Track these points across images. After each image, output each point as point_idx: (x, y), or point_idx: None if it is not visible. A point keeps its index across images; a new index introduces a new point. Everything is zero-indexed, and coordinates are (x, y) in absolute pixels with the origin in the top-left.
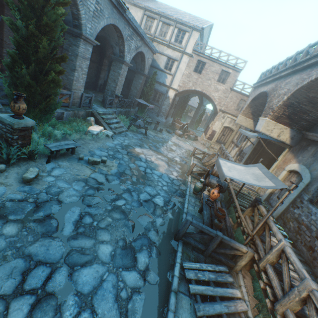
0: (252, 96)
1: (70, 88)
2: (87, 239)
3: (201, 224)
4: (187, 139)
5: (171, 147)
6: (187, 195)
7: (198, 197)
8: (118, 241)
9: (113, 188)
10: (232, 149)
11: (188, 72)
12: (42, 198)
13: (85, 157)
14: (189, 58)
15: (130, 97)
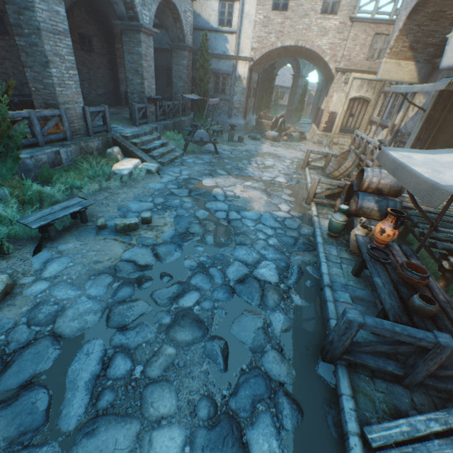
0: (407, 7)
1: (56, 103)
2: (121, 424)
3: (389, 323)
4: (287, 142)
5: (264, 163)
6: (318, 244)
7: (340, 242)
8: (196, 408)
9: (169, 270)
10: (374, 135)
11: (262, 15)
12: (17, 340)
13: (111, 222)
14: None
15: (177, 98)
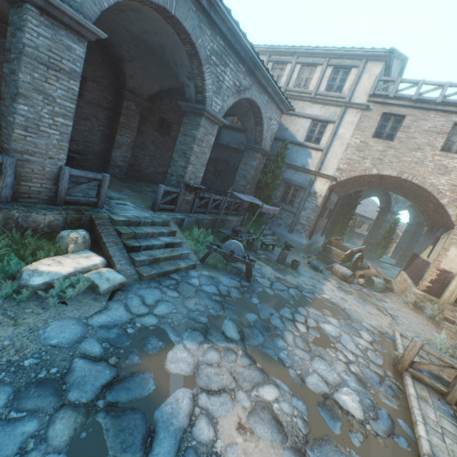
0: None
1: (9, 148)
2: None
3: None
4: (363, 287)
5: (321, 325)
6: None
7: None
8: None
9: None
10: None
11: (358, 140)
12: None
13: None
14: (361, 114)
15: (233, 194)
